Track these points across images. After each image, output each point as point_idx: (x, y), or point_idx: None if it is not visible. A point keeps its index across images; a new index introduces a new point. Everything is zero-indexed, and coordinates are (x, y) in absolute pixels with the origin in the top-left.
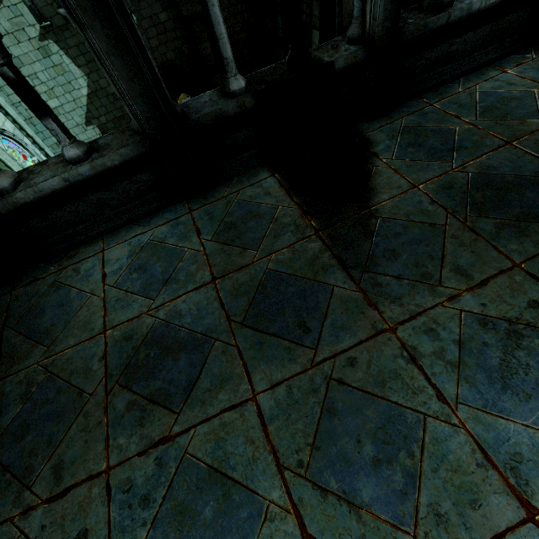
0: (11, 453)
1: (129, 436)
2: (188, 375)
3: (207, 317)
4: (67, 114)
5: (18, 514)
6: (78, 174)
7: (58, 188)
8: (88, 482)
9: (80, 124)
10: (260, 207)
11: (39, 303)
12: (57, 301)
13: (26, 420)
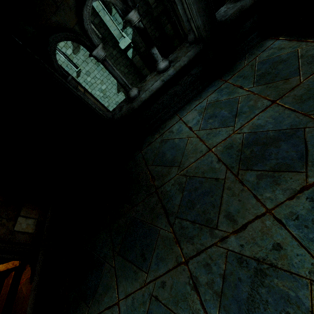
0: (191, 215)
1: (272, 192)
2: (295, 151)
3: (285, 120)
4: (109, 90)
5: (218, 241)
6: (168, 75)
7: (159, 87)
8: (257, 219)
9: (115, 93)
10: (281, 57)
11: (159, 151)
12: (169, 147)
13: (190, 199)
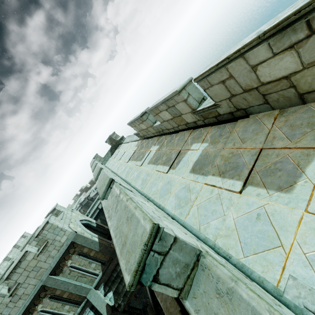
0: None
1: None
2: None
3: None
4: None
5: None
6: None
7: None
8: None
9: None
10: None
11: None
12: None
13: None
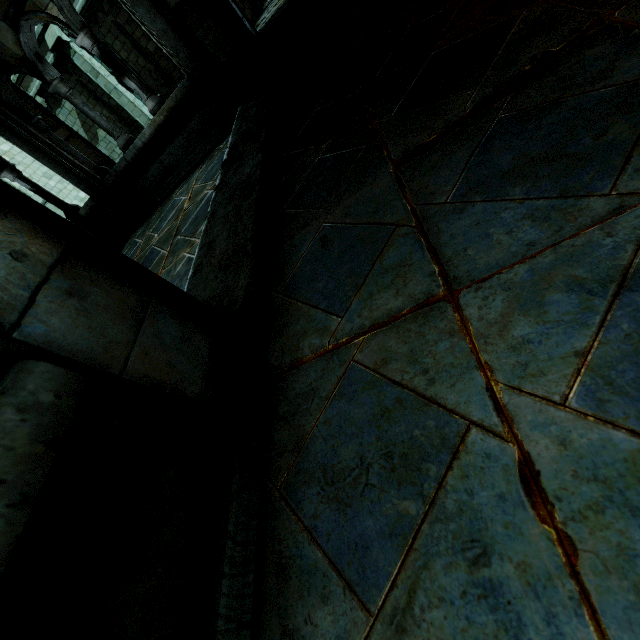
0: None
1: None
2: None
3: None
4: None
5: None
6: None
7: None
8: None
9: None
10: None
11: None
12: None
13: None
